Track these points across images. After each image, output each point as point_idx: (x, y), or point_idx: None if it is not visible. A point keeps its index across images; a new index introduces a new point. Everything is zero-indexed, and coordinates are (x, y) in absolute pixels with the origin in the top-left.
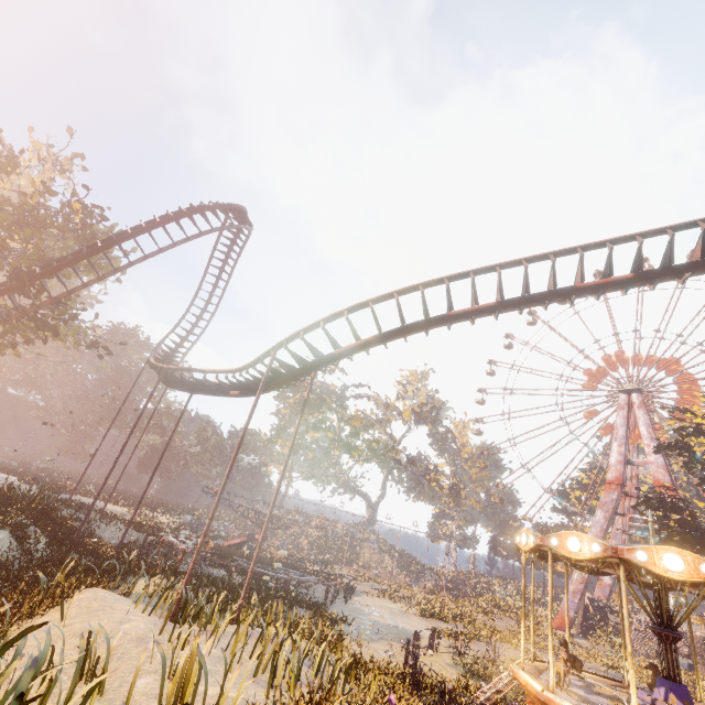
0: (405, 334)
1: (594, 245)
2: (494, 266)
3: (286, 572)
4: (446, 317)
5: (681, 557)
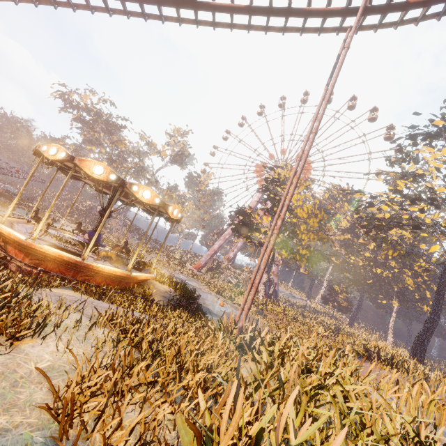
0: None
1: None
2: None
3: None
4: None
5: (57, 149)
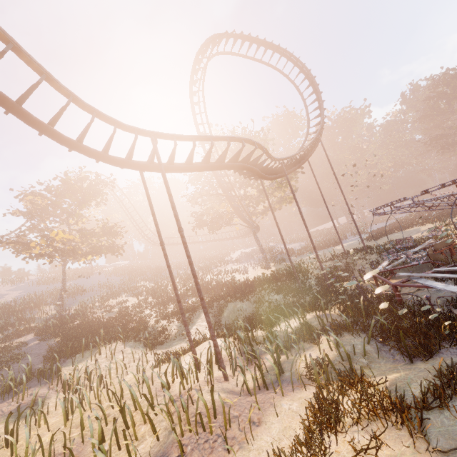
0: None
1: None
2: None
3: None
4: None
5: None
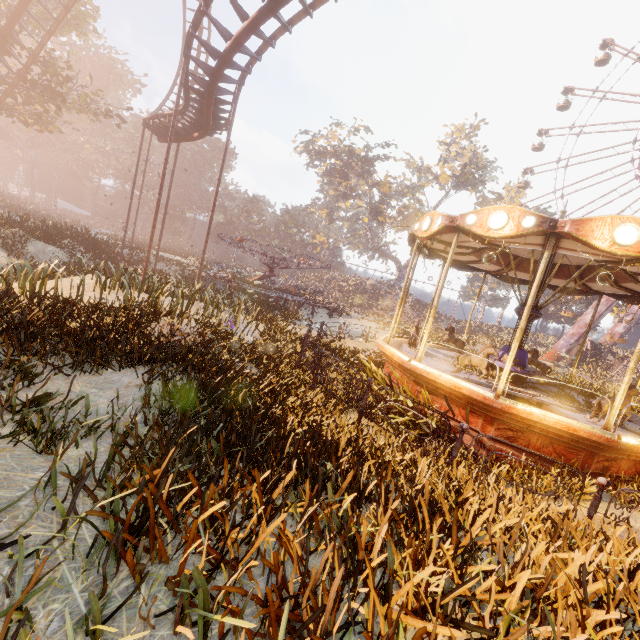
0: None
1: None
2: None
3: (280, 294)
4: None
5: (507, 214)
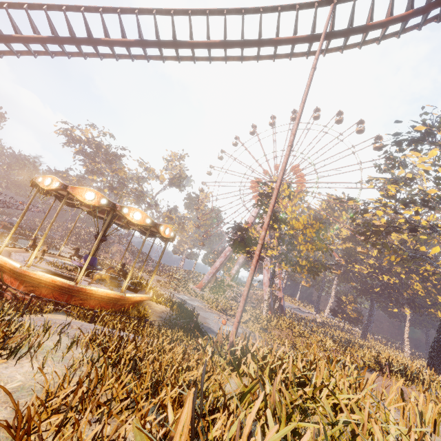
0: None
1: (112, 8)
2: (44, 4)
3: None
4: (10, 37)
5: (51, 179)
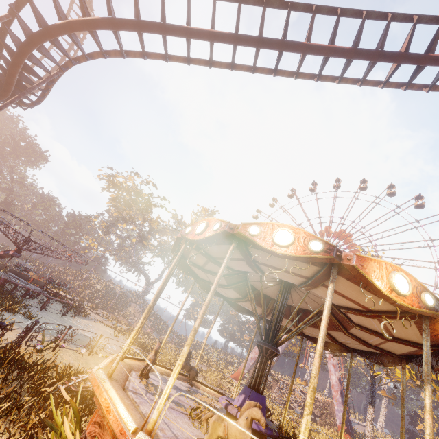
0: (136, 29)
1: (328, 7)
2: None
3: (11, 277)
4: (180, 27)
5: (293, 233)
